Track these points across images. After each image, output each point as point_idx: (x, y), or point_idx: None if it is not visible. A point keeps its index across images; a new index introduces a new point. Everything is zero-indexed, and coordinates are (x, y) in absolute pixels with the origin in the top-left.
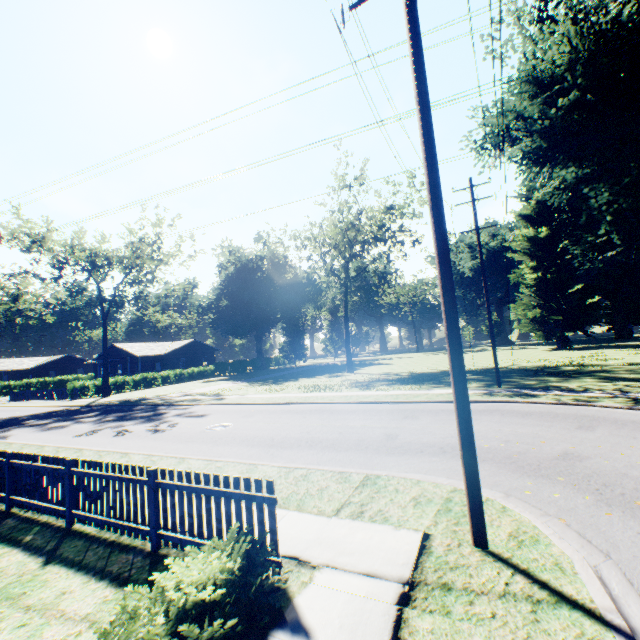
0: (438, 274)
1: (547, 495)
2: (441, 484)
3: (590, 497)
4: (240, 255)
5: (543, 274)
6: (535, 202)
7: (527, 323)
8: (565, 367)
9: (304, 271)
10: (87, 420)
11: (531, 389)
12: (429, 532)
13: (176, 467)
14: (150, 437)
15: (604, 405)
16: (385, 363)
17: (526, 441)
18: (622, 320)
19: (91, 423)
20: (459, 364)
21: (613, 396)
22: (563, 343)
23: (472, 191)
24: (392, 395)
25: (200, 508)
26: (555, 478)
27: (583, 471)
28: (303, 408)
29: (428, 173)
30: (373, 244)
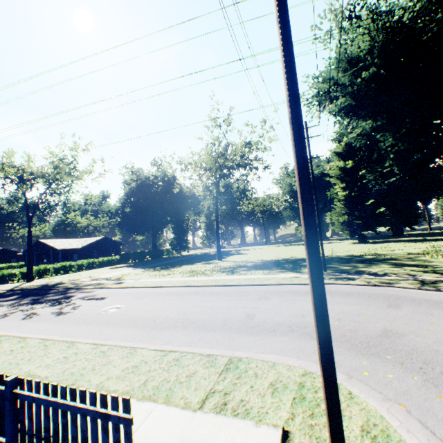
0: (297, 183)
1: (382, 376)
2: (293, 367)
3: (418, 377)
4: (140, 174)
5: (349, 192)
6: (344, 144)
7: (339, 225)
8: (366, 256)
9: (187, 187)
10: (5, 303)
11: (348, 273)
12: (288, 428)
13: (64, 353)
14: (52, 320)
15: (402, 286)
16: (244, 253)
17: (353, 319)
18: (397, 223)
19: (7, 306)
20: (318, 269)
21: (405, 279)
22: (362, 239)
23: (307, 131)
24: (250, 279)
25: (56, 422)
26: (384, 356)
27: (404, 348)
28: (183, 290)
29: (288, 88)
30: (236, 169)
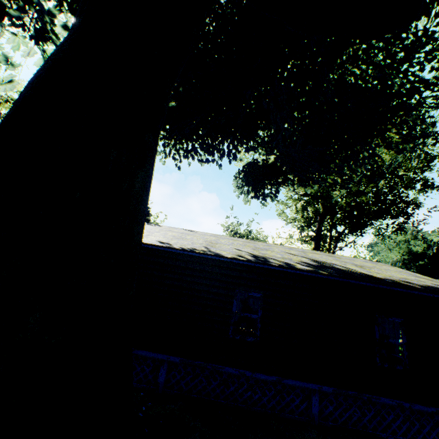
0: None
1: None
2: None
3: None
4: None
5: None
6: None
7: None
8: None
9: None
10: None
11: None
12: None
13: None
14: None
15: None
16: None
17: None
18: None
19: None
20: None
21: None
22: None
23: None
24: None
25: None
26: None
27: None
28: None
29: None
30: None
